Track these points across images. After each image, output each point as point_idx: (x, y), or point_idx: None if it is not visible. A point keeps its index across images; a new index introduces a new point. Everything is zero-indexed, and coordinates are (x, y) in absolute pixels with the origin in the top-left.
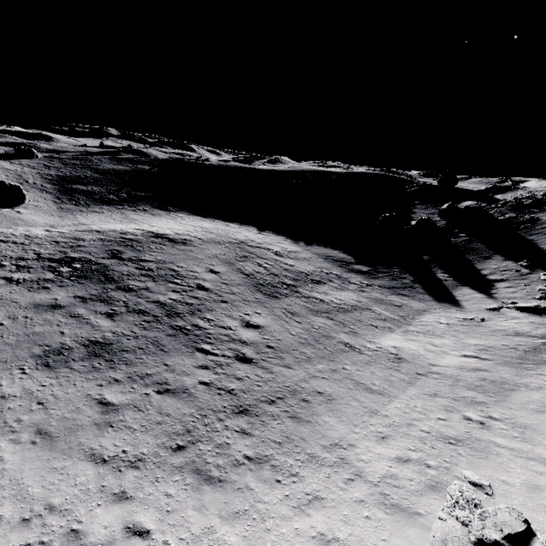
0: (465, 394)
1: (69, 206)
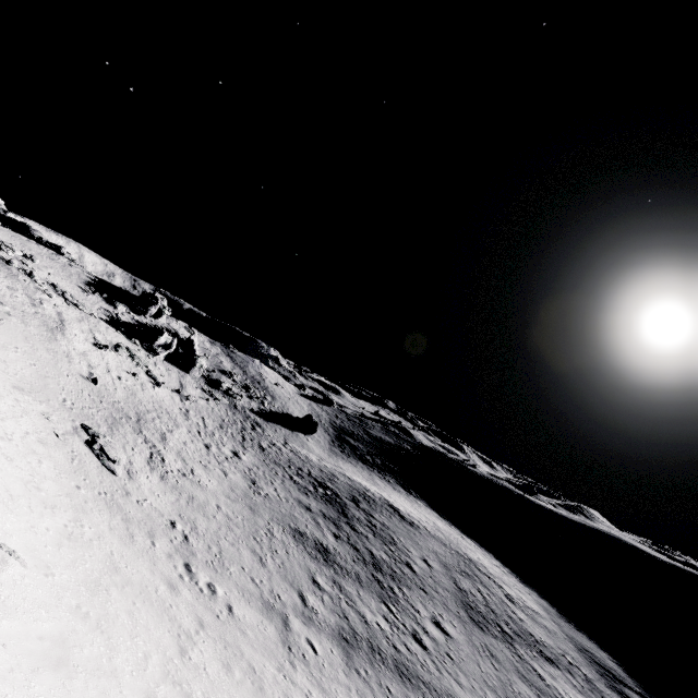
0: None
1: (337, 450)
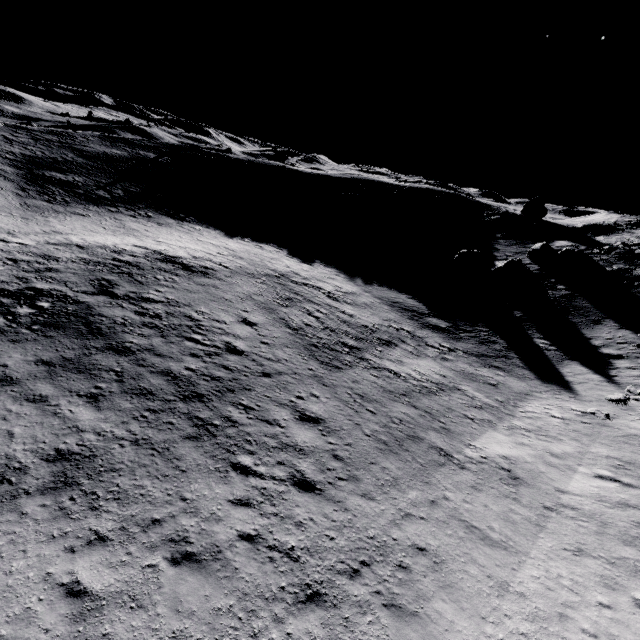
0: (622, 553)
1: (38, 203)
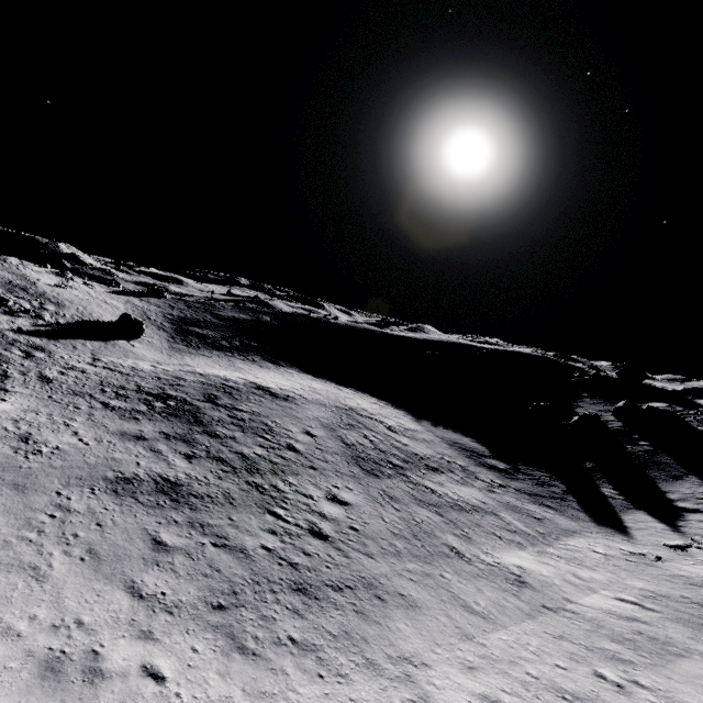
0: (606, 645)
1: (180, 347)
